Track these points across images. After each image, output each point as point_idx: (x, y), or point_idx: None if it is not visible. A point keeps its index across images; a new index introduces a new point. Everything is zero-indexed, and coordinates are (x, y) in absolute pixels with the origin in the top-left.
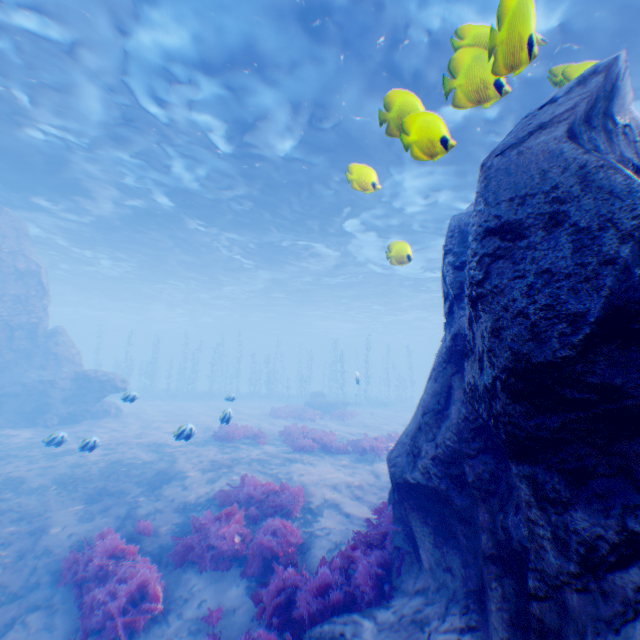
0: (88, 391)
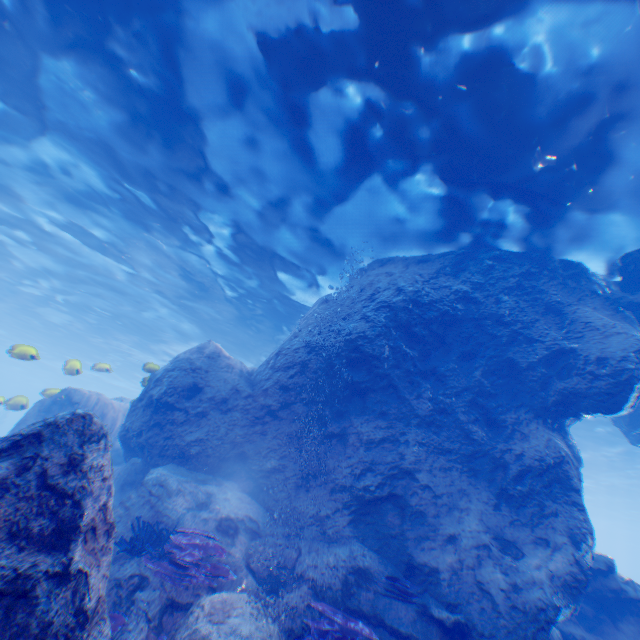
0: None
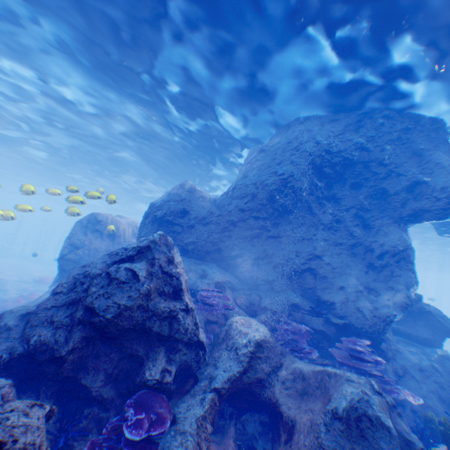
0: None
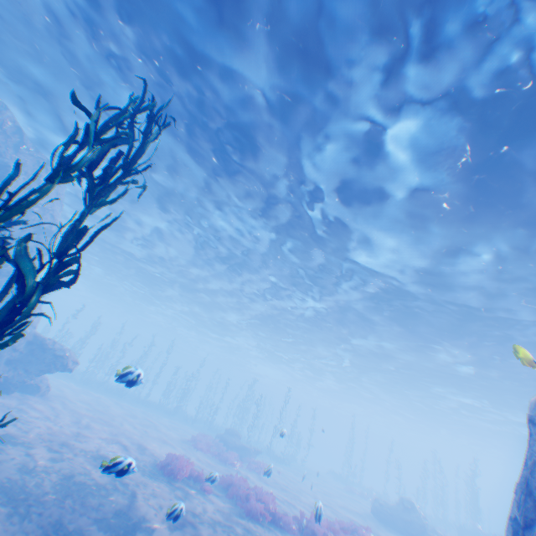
0: (37, 360)
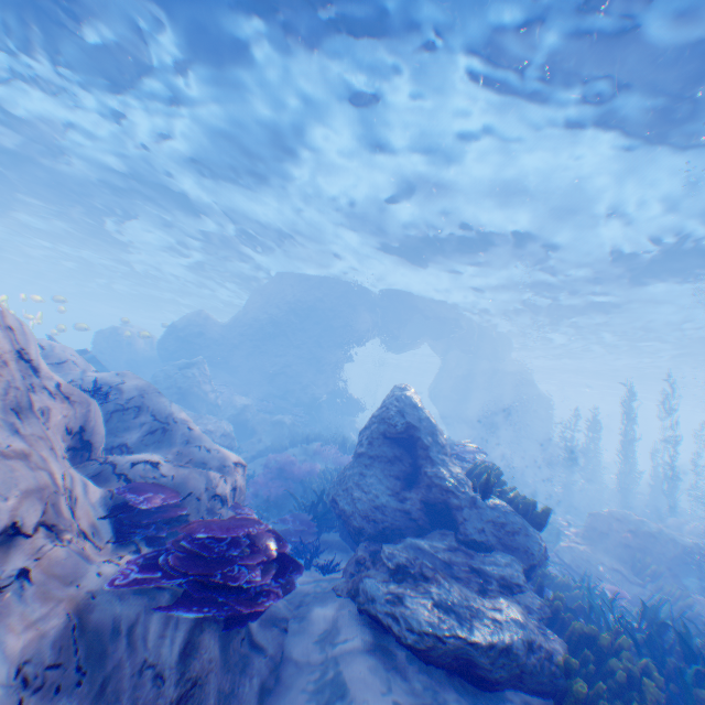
0: None
